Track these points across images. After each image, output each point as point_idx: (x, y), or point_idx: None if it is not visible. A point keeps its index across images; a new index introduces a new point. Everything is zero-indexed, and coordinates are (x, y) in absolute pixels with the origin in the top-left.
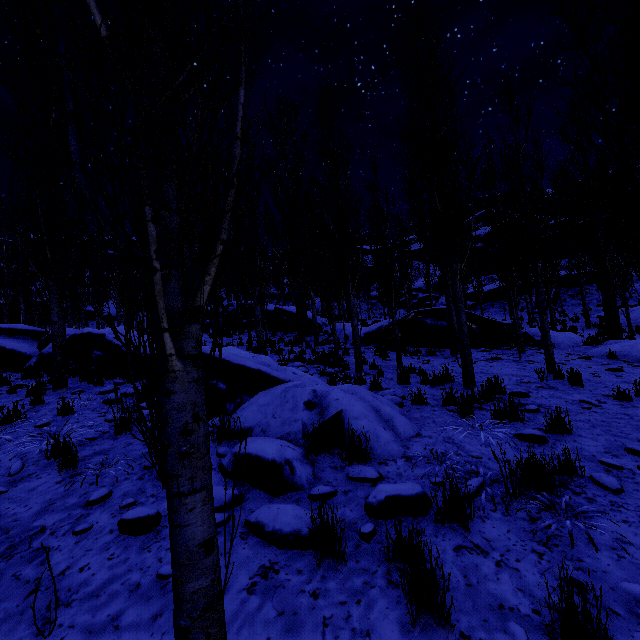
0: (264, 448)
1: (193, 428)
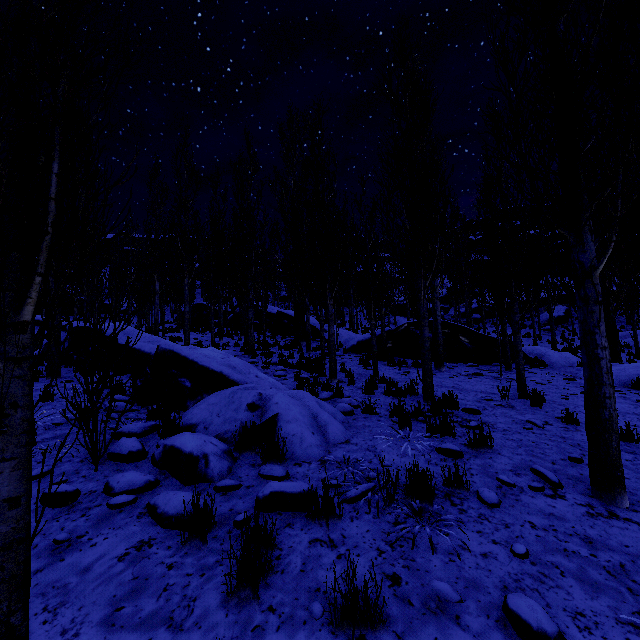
0: (186, 442)
1: (9, 413)
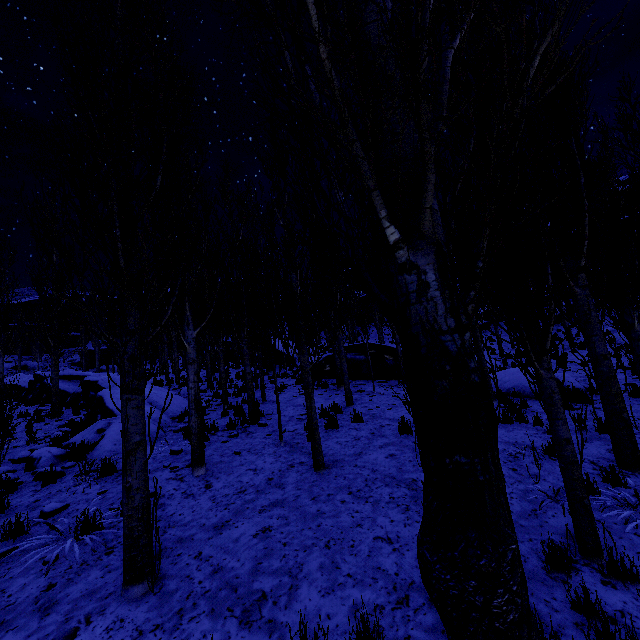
0: (35, 451)
1: None
